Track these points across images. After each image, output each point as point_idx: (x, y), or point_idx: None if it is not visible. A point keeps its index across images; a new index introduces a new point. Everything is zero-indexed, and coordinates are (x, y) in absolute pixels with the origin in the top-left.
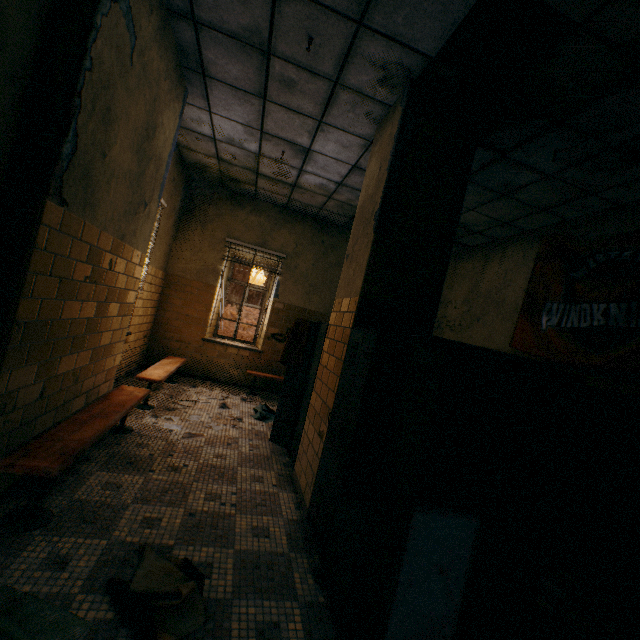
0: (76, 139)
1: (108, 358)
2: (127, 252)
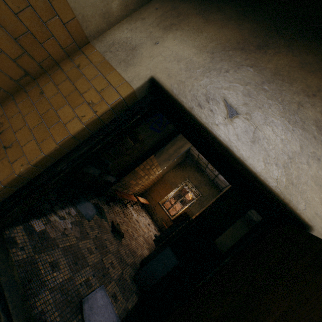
0: (164, 147)
1: (136, 186)
2: (158, 167)
